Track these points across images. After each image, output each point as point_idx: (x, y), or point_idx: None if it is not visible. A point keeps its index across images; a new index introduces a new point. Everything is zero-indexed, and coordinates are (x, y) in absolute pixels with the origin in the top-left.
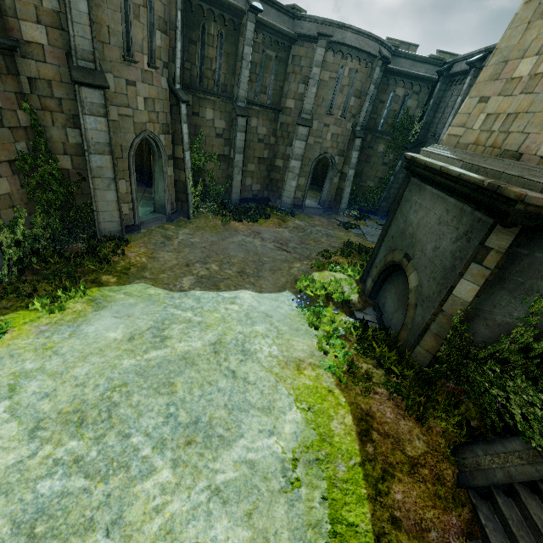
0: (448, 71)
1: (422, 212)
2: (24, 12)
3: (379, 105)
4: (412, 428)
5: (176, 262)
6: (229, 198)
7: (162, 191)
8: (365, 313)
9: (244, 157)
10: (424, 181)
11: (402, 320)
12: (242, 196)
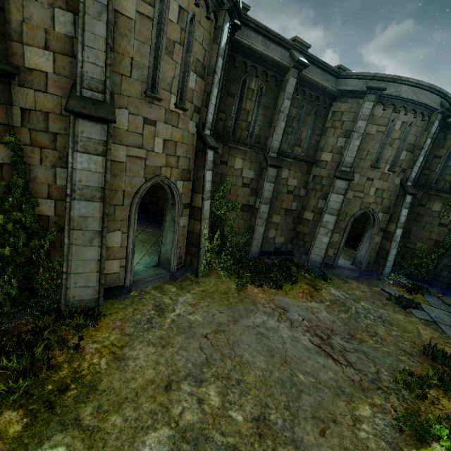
0: None
1: None
2: (31, 36)
3: (433, 160)
4: None
5: (151, 375)
6: (248, 250)
7: (170, 243)
8: None
9: (270, 208)
10: None
11: None
12: (262, 248)
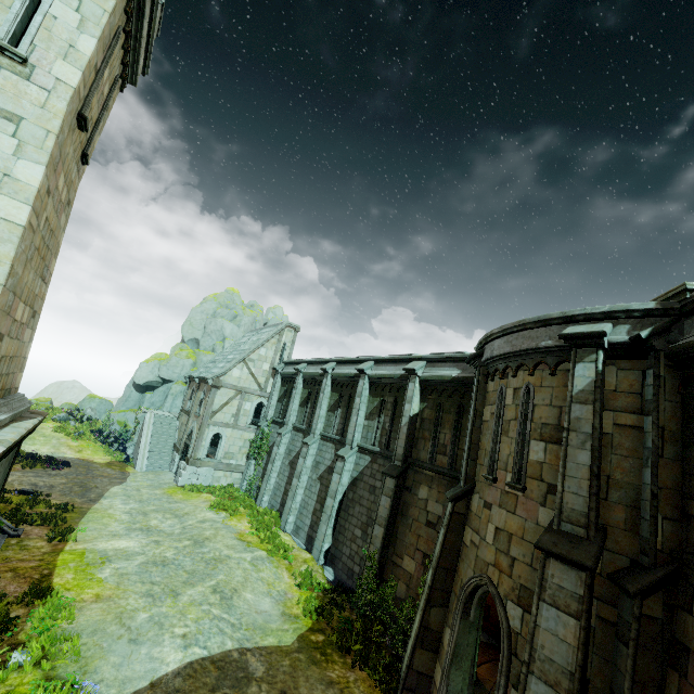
0: None
1: None
2: None
3: None
4: None
5: (302, 689)
6: None
7: None
8: None
9: None
10: None
11: None
12: None
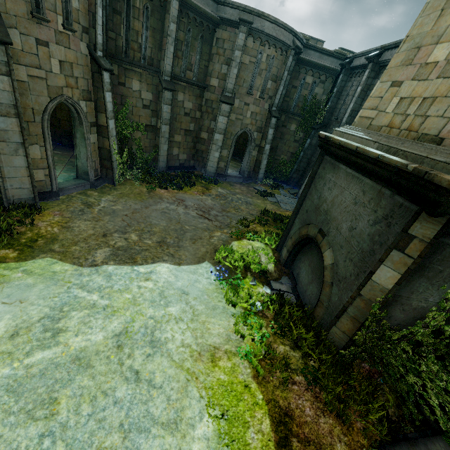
0: (349, 65)
1: (336, 190)
2: None
3: (292, 90)
4: (333, 426)
5: (92, 232)
6: (156, 165)
7: (84, 157)
8: (280, 283)
9: (171, 128)
10: (338, 160)
11: (316, 293)
12: (169, 164)
